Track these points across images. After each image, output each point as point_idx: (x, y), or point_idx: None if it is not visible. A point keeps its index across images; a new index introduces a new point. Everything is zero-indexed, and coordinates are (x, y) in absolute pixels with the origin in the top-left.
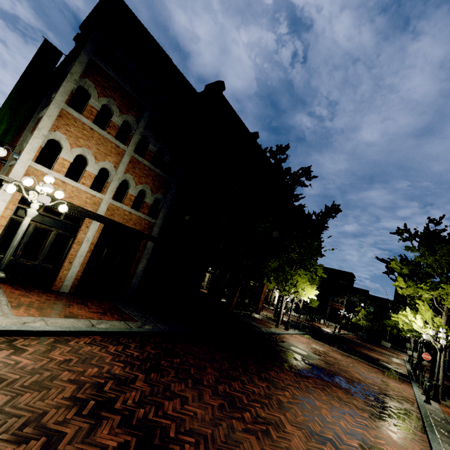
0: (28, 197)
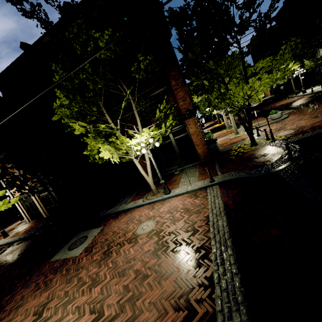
0: None
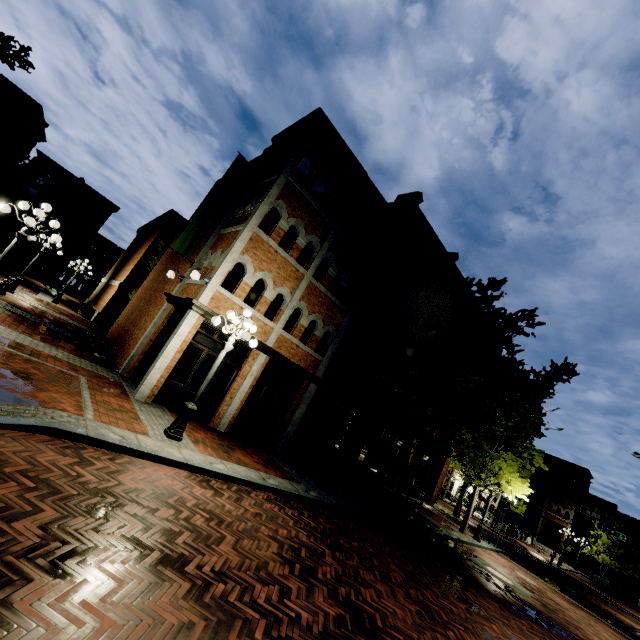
0: (228, 331)
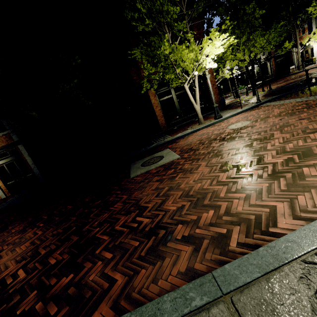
0: None
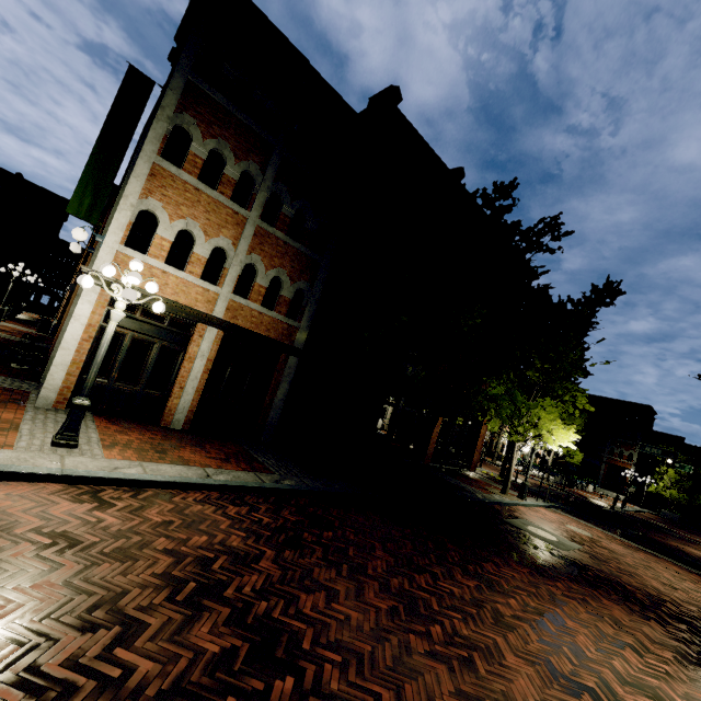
0: (111, 294)
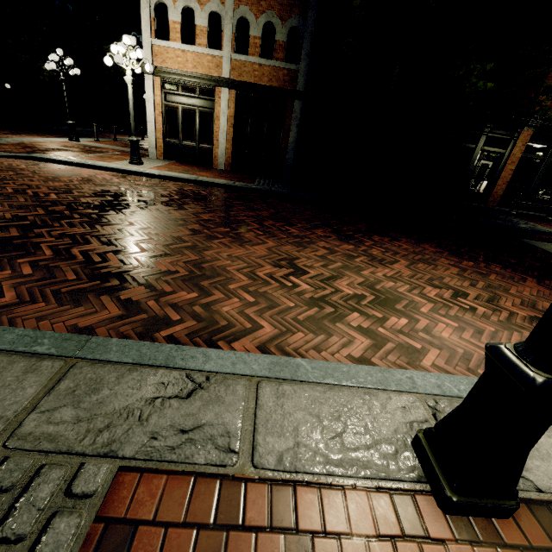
0: (122, 66)
